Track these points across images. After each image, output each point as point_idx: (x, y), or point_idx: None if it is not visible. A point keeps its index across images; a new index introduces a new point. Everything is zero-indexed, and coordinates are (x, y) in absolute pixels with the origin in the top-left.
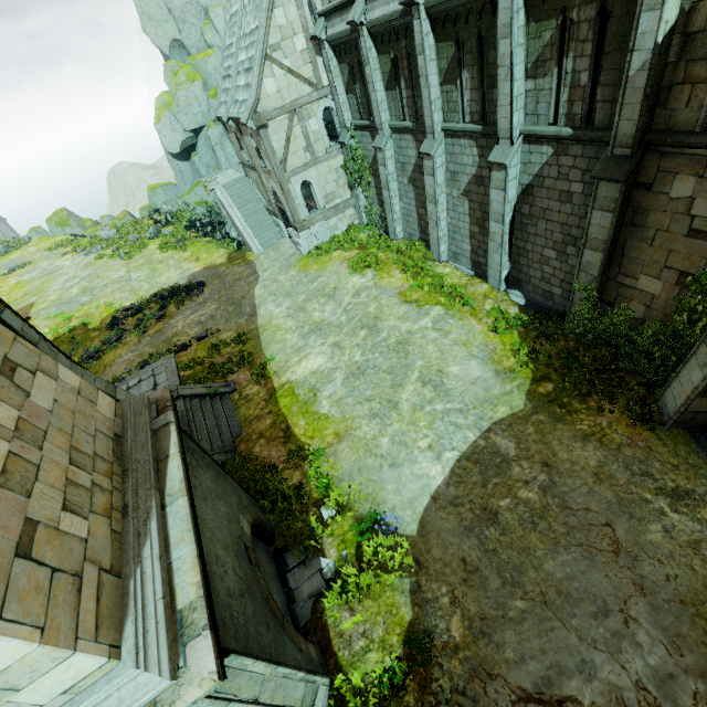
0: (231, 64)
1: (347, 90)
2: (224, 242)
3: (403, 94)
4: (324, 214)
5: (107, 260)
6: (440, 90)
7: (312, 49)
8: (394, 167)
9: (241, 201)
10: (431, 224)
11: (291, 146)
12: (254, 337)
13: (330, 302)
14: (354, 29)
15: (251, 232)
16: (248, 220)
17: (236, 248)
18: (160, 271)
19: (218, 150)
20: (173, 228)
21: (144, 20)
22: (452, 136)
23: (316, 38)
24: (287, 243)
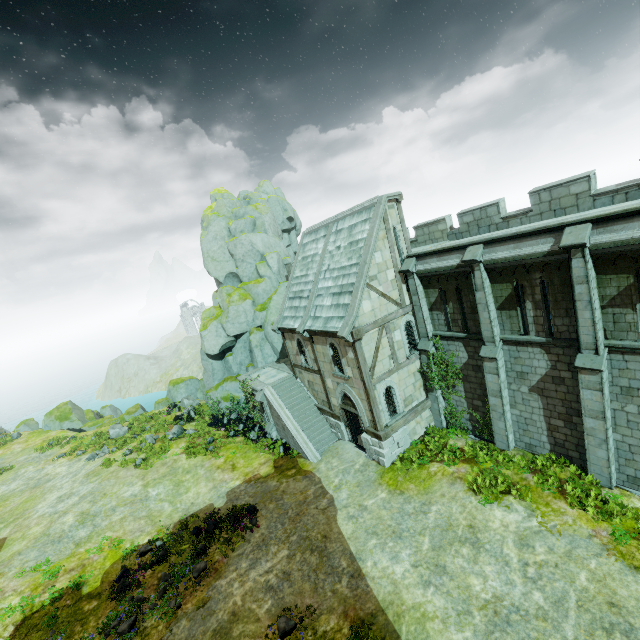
0: (305, 289)
1: (431, 308)
2: (261, 443)
3: (528, 313)
4: (404, 419)
5: (117, 468)
6: (600, 311)
7: (399, 278)
8: (504, 374)
9: (290, 401)
10: (591, 441)
11: (378, 354)
12: (388, 634)
13: (483, 555)
14: (462, 265)
15: (305, 435)
16: (299, 421)
17: (283, 452)
18: (186, 484)
19: (256, 351)
20: (196, 424)
21: (207, 260)
22: (622, 352)
23: (406, 271)
24: (350, 448)
